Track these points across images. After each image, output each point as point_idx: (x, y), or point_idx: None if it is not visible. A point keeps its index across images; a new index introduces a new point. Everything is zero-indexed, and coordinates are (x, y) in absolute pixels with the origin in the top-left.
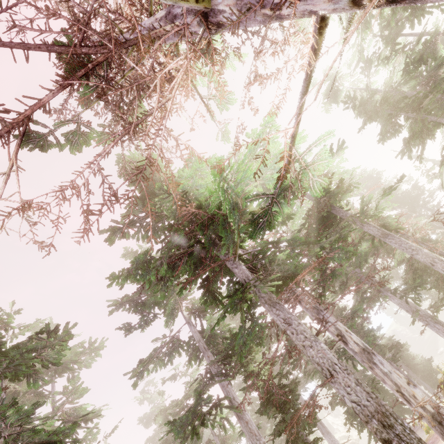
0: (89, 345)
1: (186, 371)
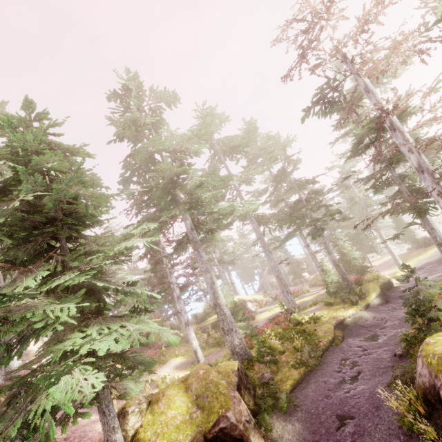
0: (286, 139)
1: (345, 164)
